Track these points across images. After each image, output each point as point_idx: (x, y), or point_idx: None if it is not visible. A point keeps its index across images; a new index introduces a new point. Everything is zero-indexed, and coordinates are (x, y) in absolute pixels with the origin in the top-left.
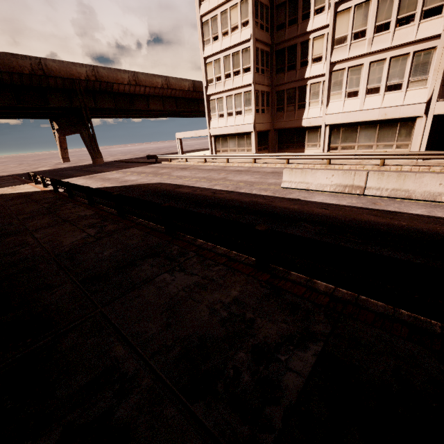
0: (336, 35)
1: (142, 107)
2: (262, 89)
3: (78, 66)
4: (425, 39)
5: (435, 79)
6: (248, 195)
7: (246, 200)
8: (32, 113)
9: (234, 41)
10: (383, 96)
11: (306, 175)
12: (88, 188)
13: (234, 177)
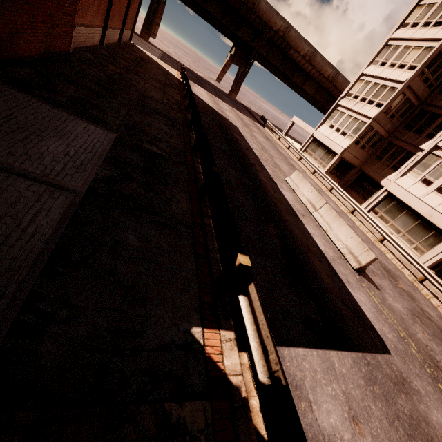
0: None
1: (298, 81)
2: (378, 130)
3: (279, 17)
4: None
5: None
6: (259, 163)
7: (252, 161)
8: (226, 31)
9: (392, 76)
10: None
11: (302, 182)
12: (190, 88)
13: (278, 161)
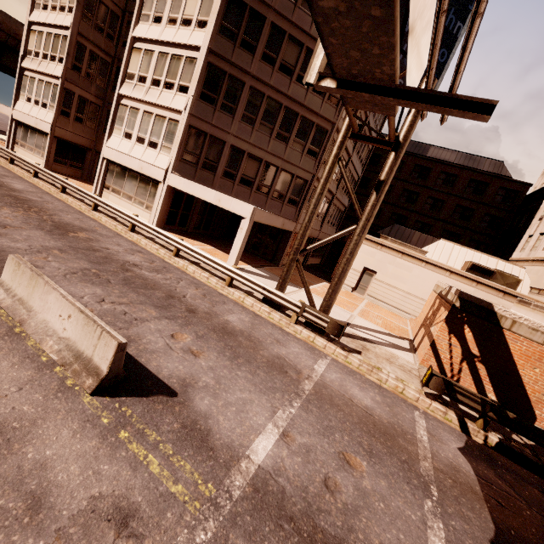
0: (129, 68)
1: None
2: (84, 95)
3: None
4: (177, 110)
5: (174, 151)
6: None
7: None
8: None
9: (58, 21)
10: (145, 149)
11: None
12: None
13: None
